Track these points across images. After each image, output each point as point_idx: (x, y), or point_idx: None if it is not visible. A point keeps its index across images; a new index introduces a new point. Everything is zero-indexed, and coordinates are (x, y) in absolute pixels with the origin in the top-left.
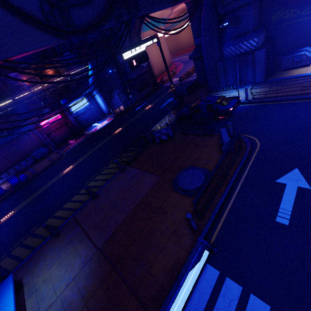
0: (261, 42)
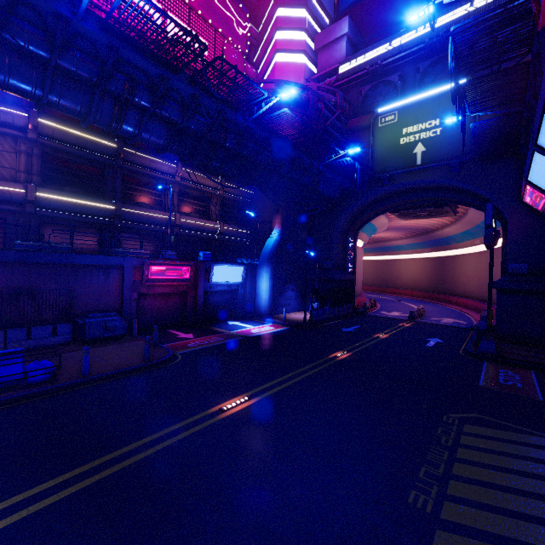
0: None
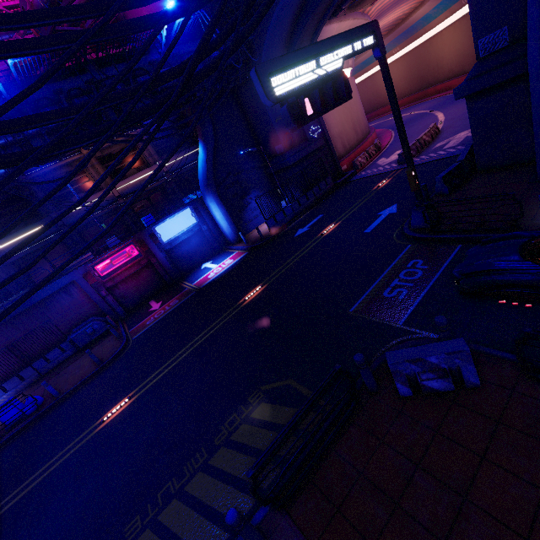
0: None
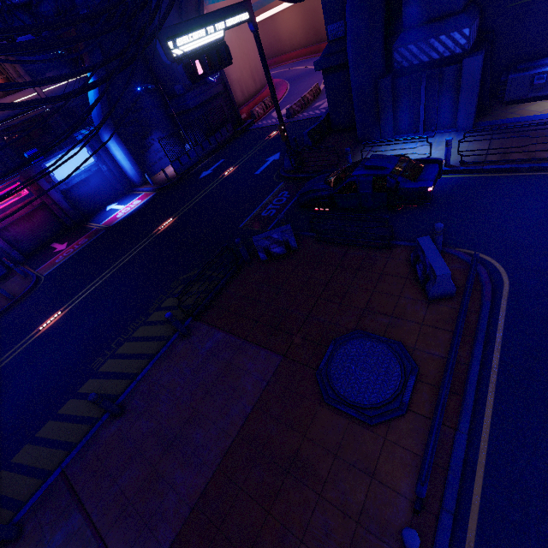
0: (473, 39)
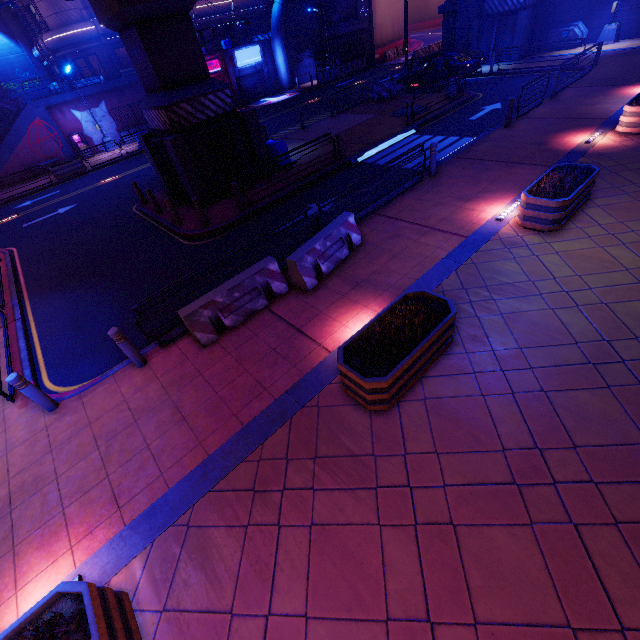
0: (531, 2)
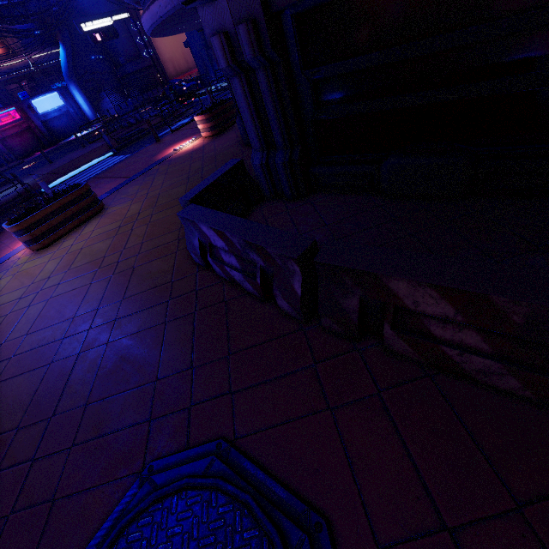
0: None
